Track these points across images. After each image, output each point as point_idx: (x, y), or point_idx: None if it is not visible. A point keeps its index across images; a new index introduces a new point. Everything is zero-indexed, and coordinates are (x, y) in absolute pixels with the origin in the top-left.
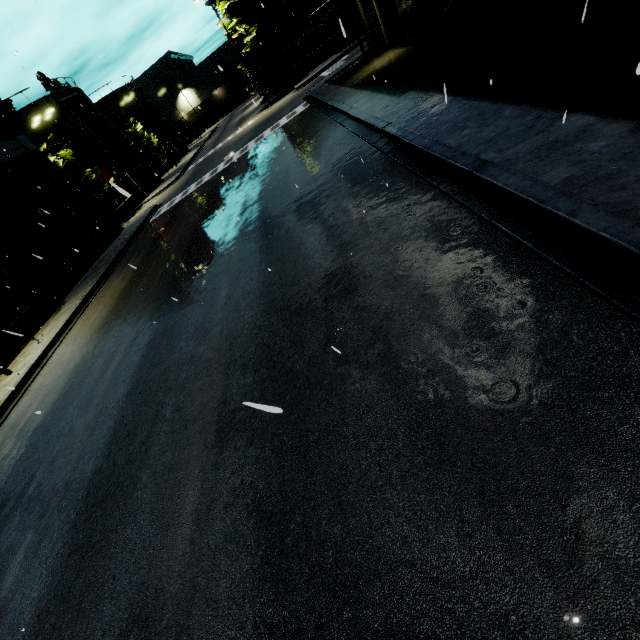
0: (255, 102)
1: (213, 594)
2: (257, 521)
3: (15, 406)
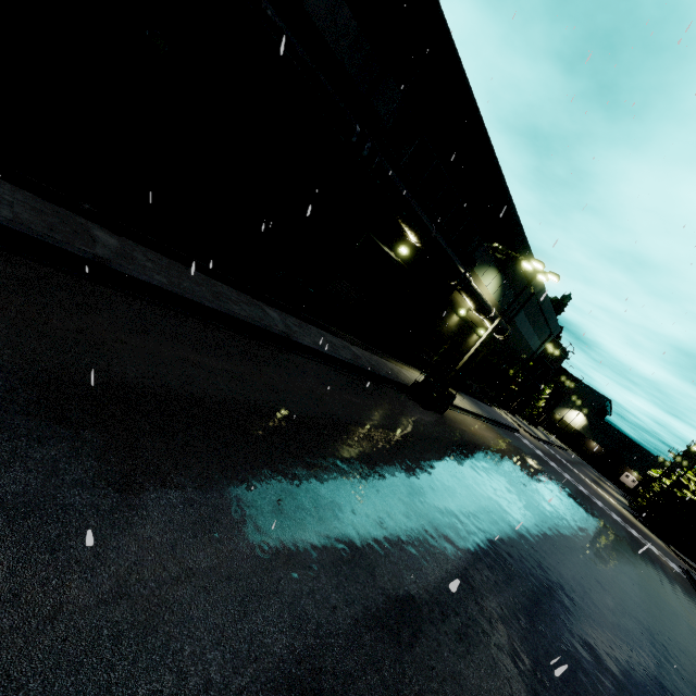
0: (614, 490)
1: (630, 636)
2: (653, 652)
3: (449, 409)
